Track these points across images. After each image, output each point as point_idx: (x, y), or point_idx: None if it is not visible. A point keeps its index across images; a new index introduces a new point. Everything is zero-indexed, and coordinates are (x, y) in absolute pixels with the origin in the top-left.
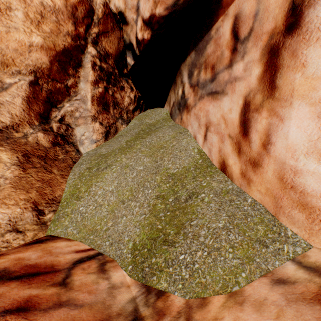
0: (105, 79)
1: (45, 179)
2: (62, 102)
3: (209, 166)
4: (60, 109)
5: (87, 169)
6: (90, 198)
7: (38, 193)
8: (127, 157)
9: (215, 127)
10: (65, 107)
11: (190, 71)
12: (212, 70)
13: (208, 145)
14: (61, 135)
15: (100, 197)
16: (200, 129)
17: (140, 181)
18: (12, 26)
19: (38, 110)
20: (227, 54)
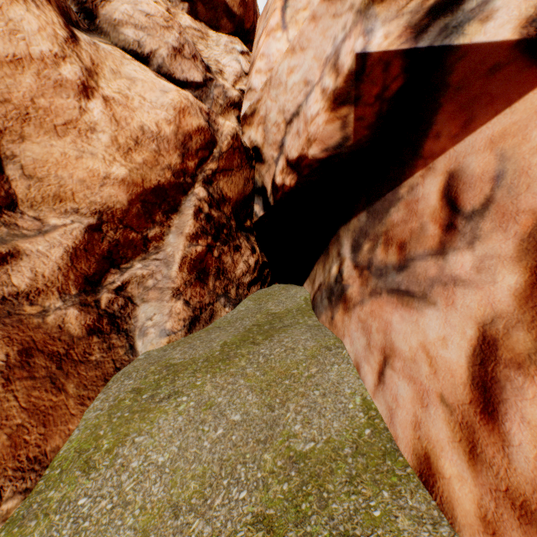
0: (210, 233)
1: (41, 407)
2: (132, 259)
3: (389, 454)
4: (125, 270)
5: (132, 393)
6: (109, 475)
7: (9, 443)
8: (215, 383)
9: (405, 363)
10: (134, 267)
11: (356, 241)
12: (400, 250)
13: (387, 396)
14: (111, 315)
15: (132, 478)
16: (370, 354)
17: (227, 456)
18: (88, 151)
19: (85, 269)
20: (433, 230)
